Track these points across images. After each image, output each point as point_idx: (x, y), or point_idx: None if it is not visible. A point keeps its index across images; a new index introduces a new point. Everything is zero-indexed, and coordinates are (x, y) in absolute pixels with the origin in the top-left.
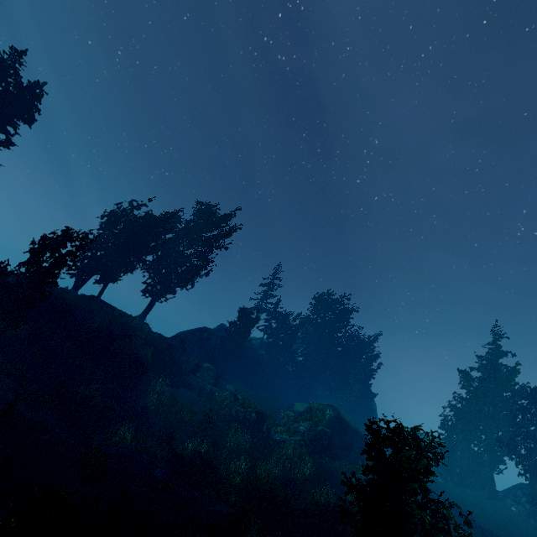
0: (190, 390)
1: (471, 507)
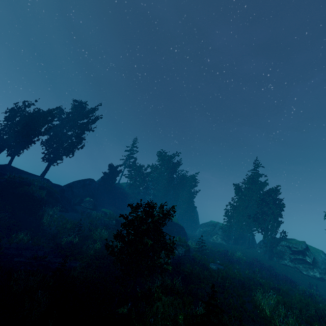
0: (75, 213)
1: (235, 253)
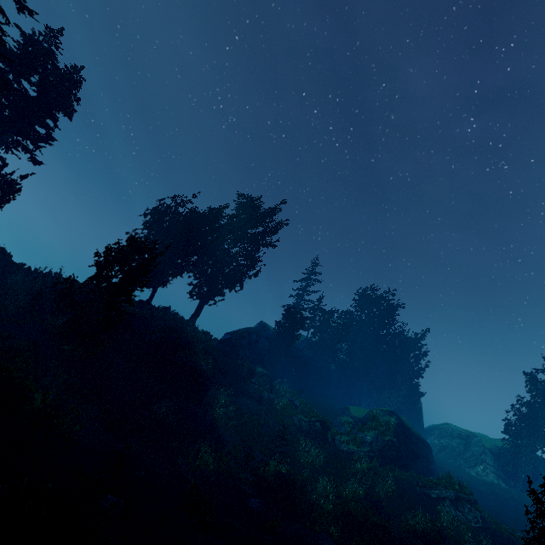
0: (249, 398)
1: None
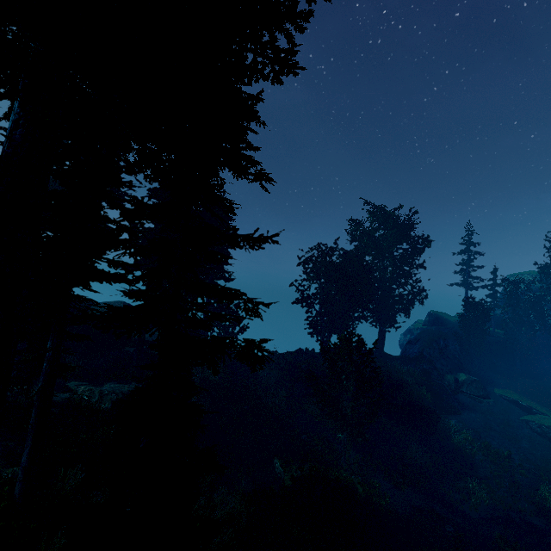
0: (470, 412)
1: None
